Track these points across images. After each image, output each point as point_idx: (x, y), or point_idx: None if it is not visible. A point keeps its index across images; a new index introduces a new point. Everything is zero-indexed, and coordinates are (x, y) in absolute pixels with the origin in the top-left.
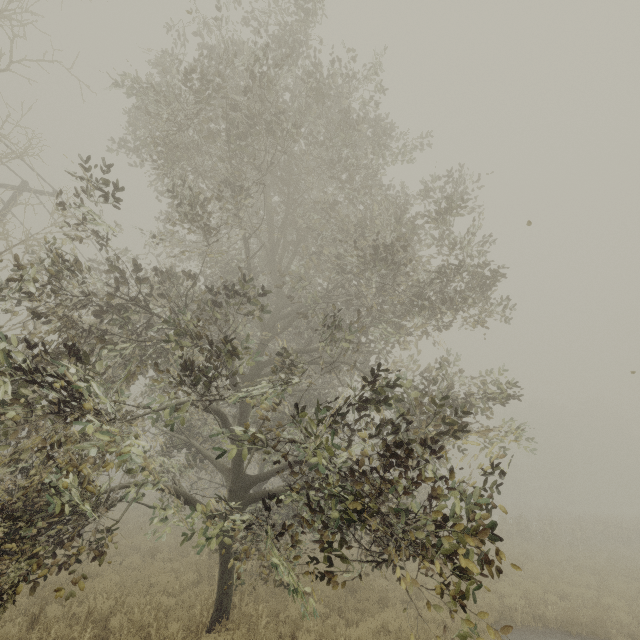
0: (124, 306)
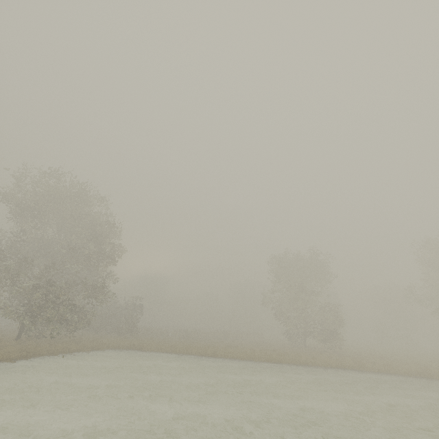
0: None
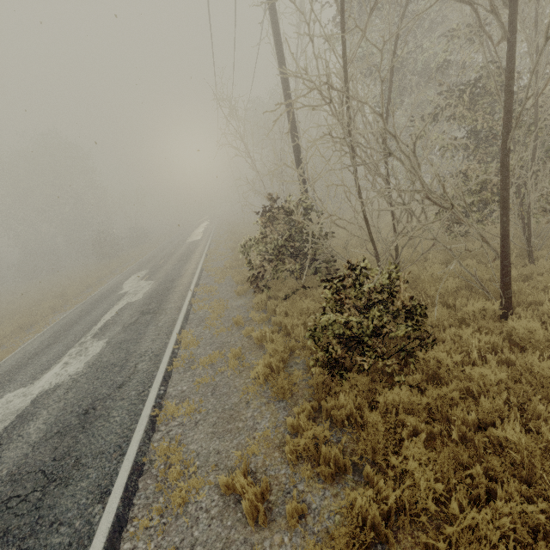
0: None
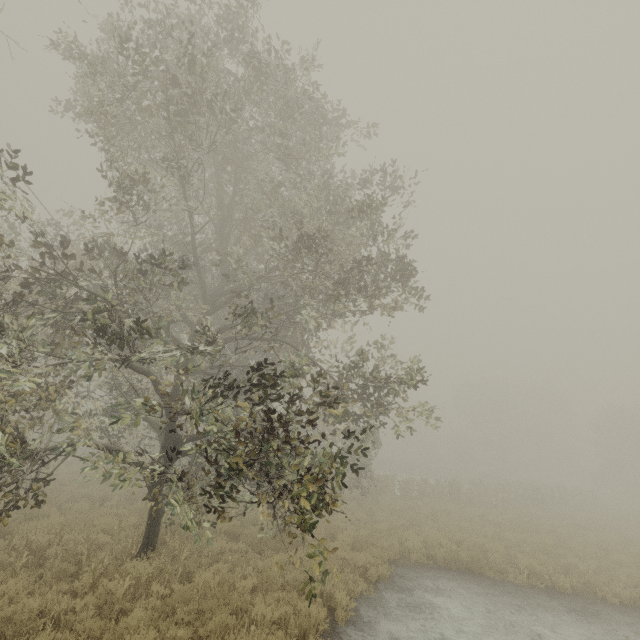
0: (53, 278)
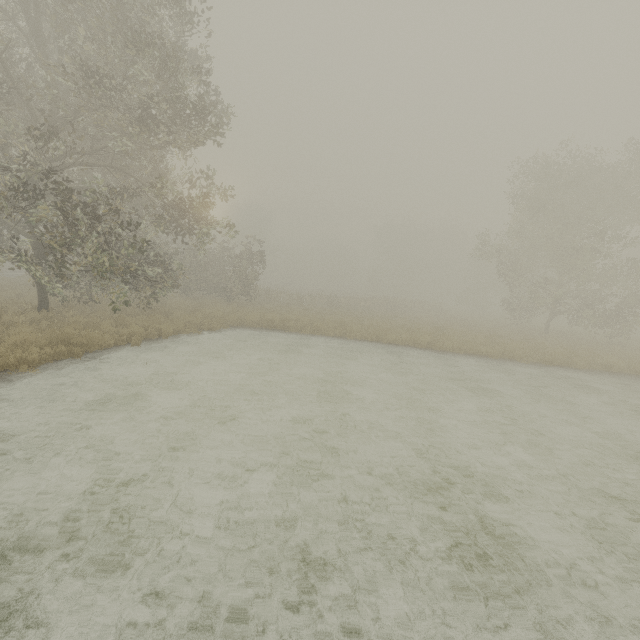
0: None
